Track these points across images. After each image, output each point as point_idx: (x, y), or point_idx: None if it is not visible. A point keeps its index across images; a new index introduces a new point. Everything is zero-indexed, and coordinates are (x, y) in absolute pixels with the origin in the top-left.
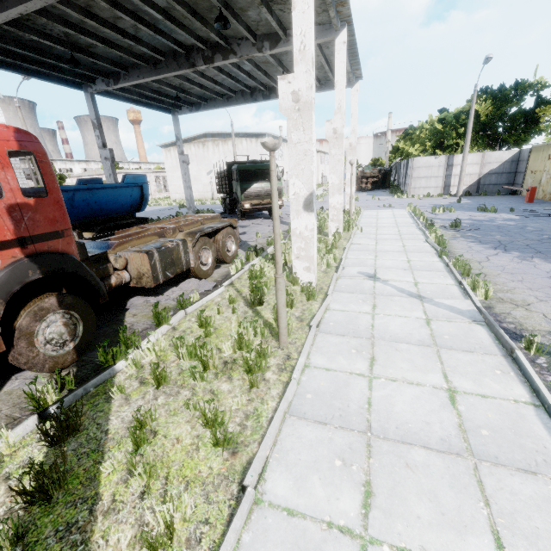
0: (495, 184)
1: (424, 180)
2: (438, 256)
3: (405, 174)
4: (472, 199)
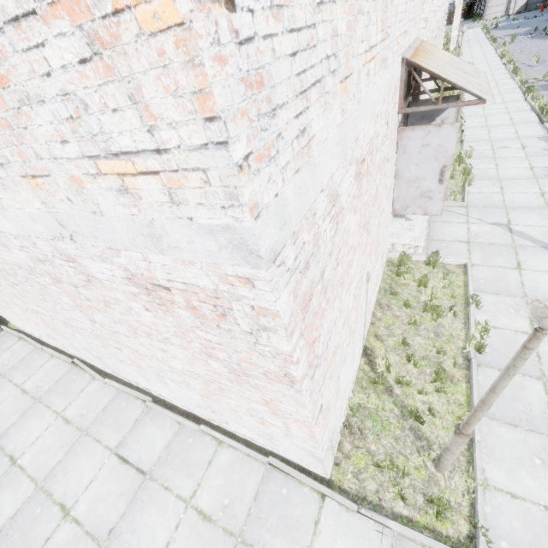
0: (536, 3)
1: (495, 8)
2: (484, 34)
3: (485, 5)
4: (518, 15)
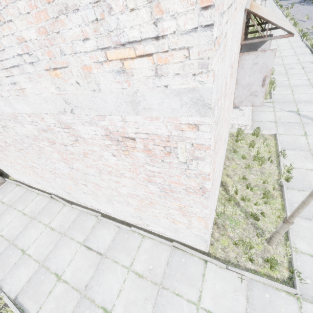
0: None
1: None
2: (275, 3)
3: None
4: None
